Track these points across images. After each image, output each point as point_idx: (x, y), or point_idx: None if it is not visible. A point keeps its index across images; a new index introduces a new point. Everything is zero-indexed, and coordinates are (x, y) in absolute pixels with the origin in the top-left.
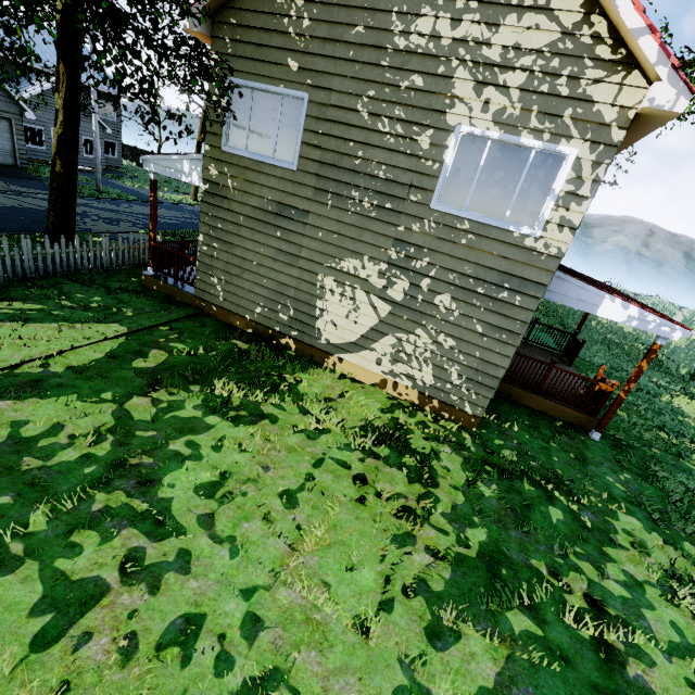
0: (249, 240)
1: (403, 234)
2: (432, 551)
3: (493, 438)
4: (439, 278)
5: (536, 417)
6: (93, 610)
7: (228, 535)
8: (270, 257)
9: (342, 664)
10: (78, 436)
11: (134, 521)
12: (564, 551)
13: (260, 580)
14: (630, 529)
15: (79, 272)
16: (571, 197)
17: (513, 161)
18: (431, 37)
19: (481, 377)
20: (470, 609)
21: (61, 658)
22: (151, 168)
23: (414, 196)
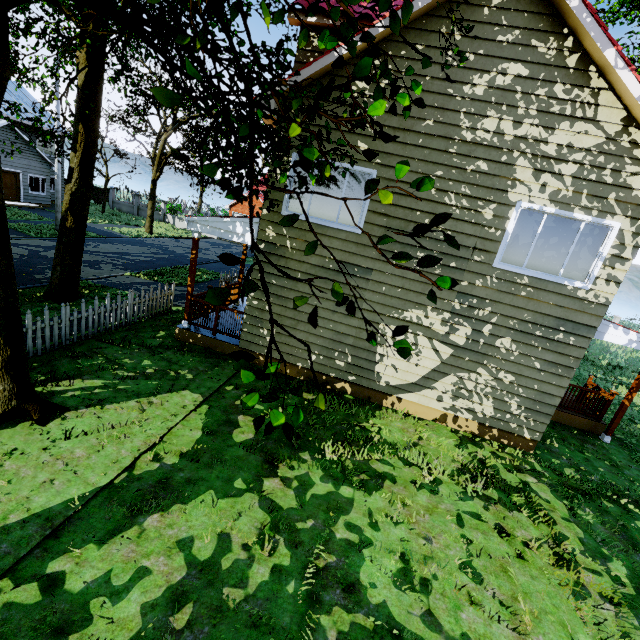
0: (306, 294)
1: (466, 287)
2: (606, 597)
3: (549, 457)
4: (500, 324)
5: (557, 428)
6: None
7: (460, 634)
8: (329, 310)
9: None
10: (250, 544)
11: None
12: None
13: None
14: None
15: (107, 330)
16: (616, 258)
17: (565, 230)
18: (495, 133)
19: (539, 406)
20: None
21: None
22: (197, 229)
23: (477, 256)
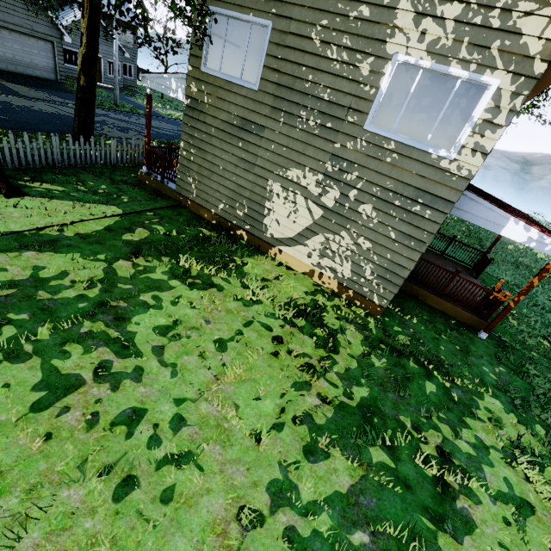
0: (217, 148)
1: (339, 150)
2: (322, 397)
3: (393, 325)
4: (364, 190)
5: (435, 314)
6: (73, 394)
7: (172, 362)
8: (233, 164)
9: (237, 457)
10: (78, 281)
11: (107, 343)
12: (429, 414)
13: (189, 395)
14: (491, 408)
15: (94, 165)
16: (487, 124)
17: (440, 89)
18: None
19: (389, 275)
20: (342, 440)
21: (48, 419)
22: (147, 84)
23: (351, 117)
